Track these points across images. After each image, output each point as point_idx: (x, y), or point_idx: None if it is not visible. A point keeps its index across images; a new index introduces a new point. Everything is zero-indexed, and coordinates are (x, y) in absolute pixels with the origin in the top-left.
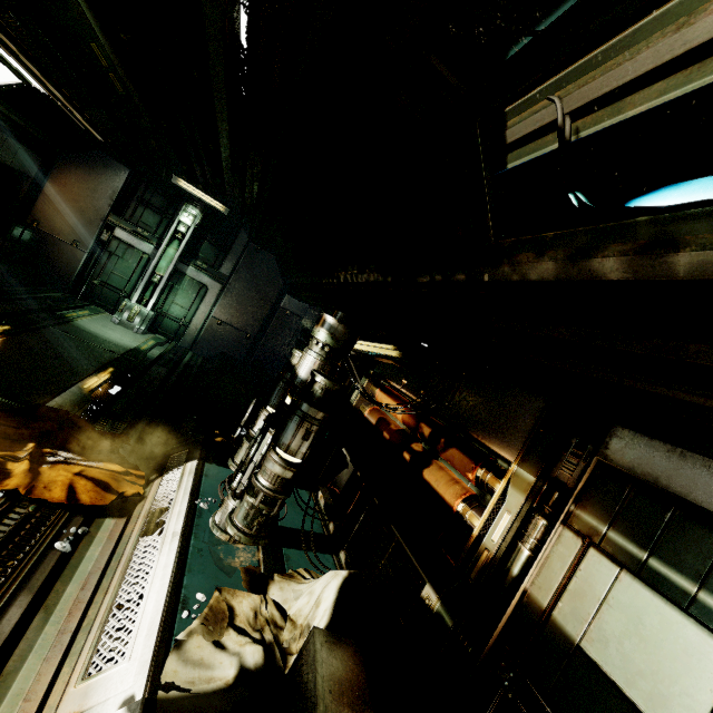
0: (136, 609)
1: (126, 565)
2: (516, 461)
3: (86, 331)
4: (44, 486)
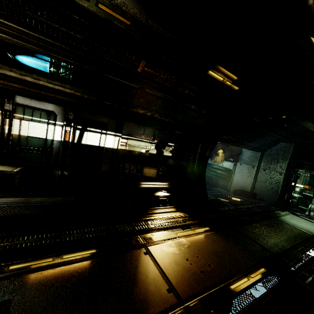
0: None
1: None
2: None
3: None
4: None
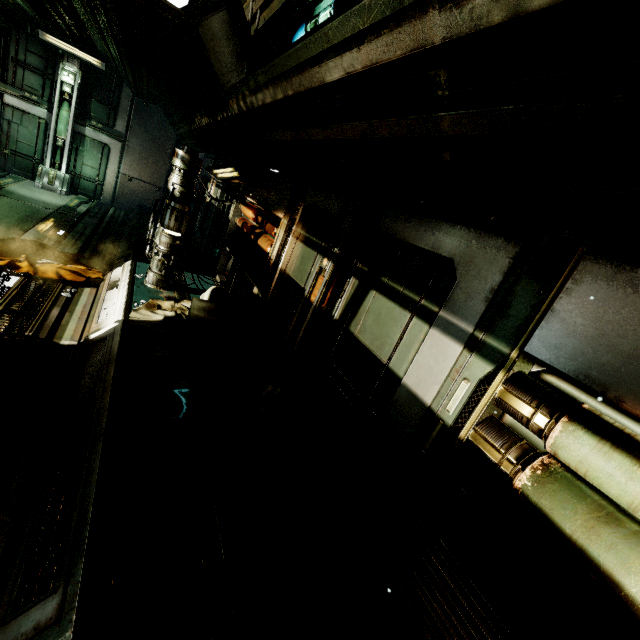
0: (113, 307)
1: (103, 299)
2: (283, 217)
3: (18, 195)
4: (42, 272)
